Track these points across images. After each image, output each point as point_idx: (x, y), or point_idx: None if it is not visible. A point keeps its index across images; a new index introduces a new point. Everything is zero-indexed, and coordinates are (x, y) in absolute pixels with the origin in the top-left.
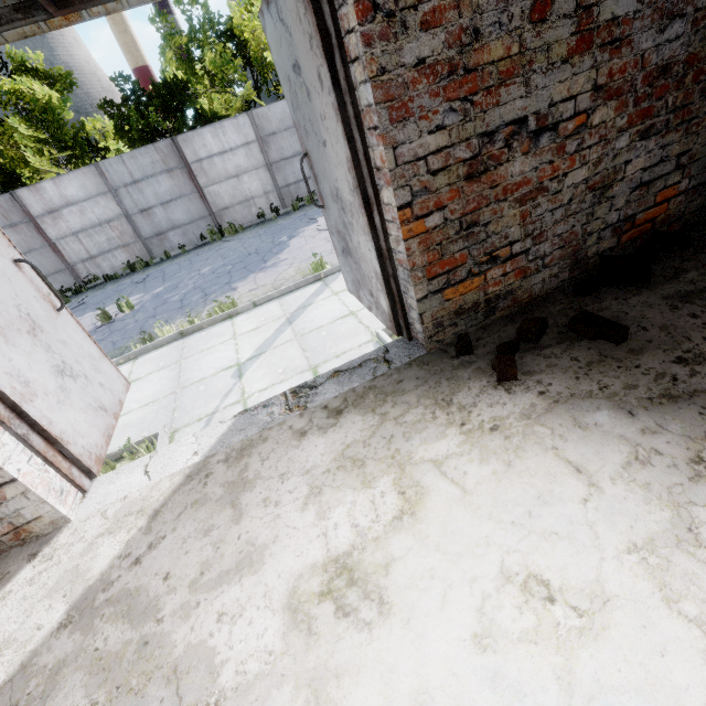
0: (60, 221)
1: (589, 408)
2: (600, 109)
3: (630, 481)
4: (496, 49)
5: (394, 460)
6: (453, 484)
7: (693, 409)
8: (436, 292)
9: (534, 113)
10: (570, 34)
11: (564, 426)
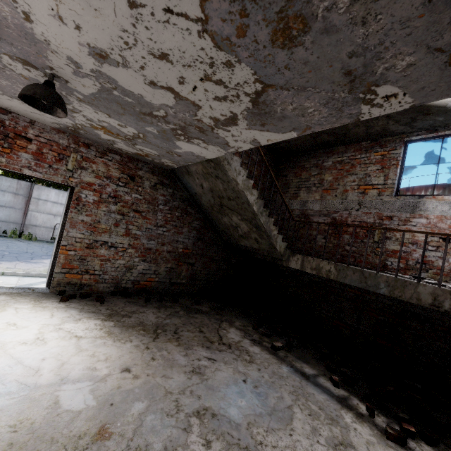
0: None
1: (73, 309)
2: (130, 249)
3: (61, 318)
4: (104, 226)
5: (4, 305)
6: (16, 311)
7: (94, 314)
8: (63, 273)
9: (111, 242)
10: (124, 232)
11: (62, 310)
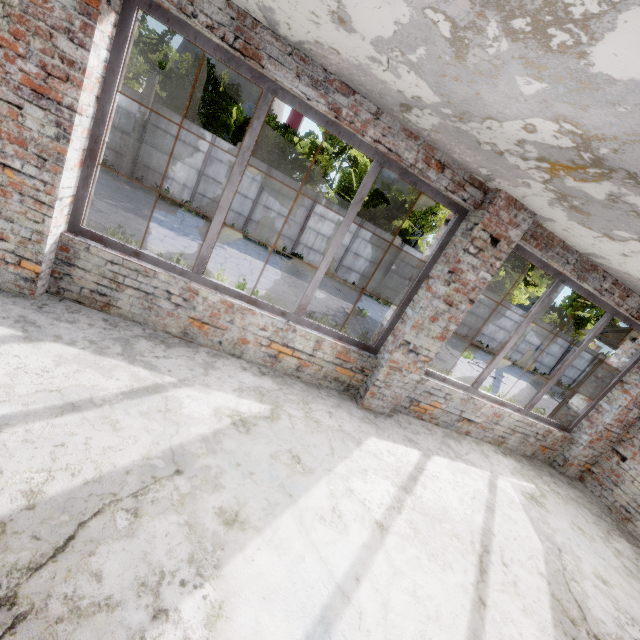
0: (320, 223)
1: None
2: None
3: None
4: None
5: None
6: None
7: None
8: None
9: None
10: None
11: None
